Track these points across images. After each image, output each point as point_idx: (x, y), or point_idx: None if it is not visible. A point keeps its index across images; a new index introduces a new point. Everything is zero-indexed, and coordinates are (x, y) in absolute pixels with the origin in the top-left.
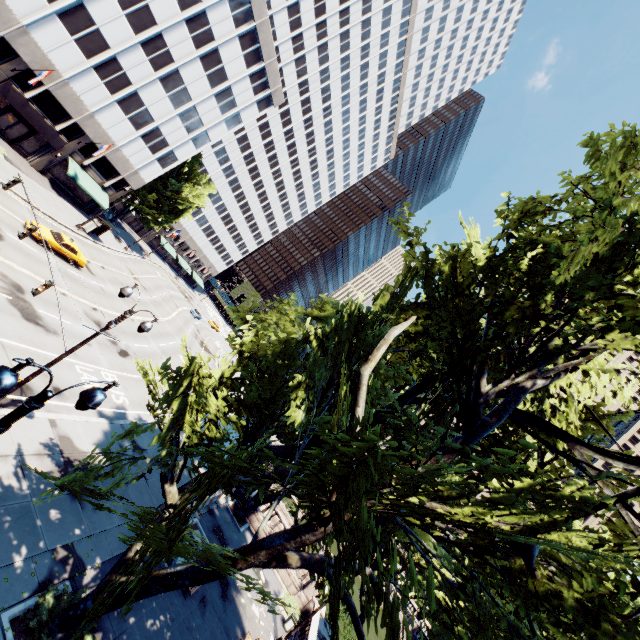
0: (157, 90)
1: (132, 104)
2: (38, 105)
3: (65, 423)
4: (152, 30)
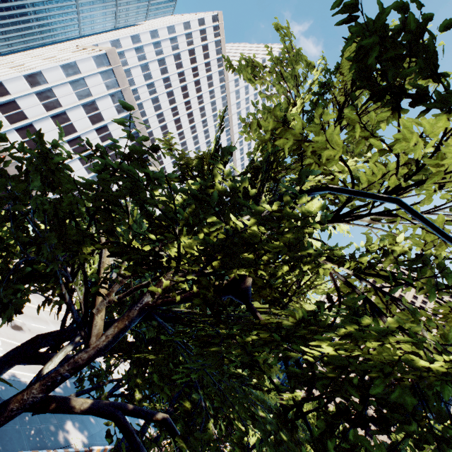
0: (77, 164)
1: None
2: None
3: None
4: (74, 135)
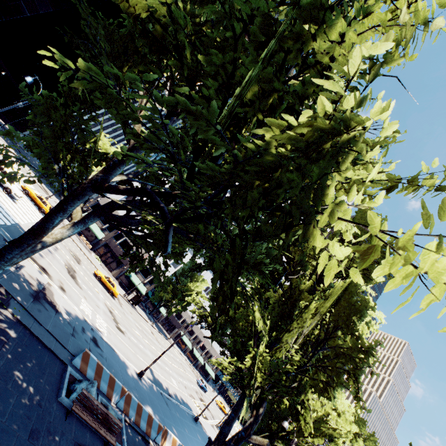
0: None
1: None
2: (121, 246)
3: (56, 291)
4: None
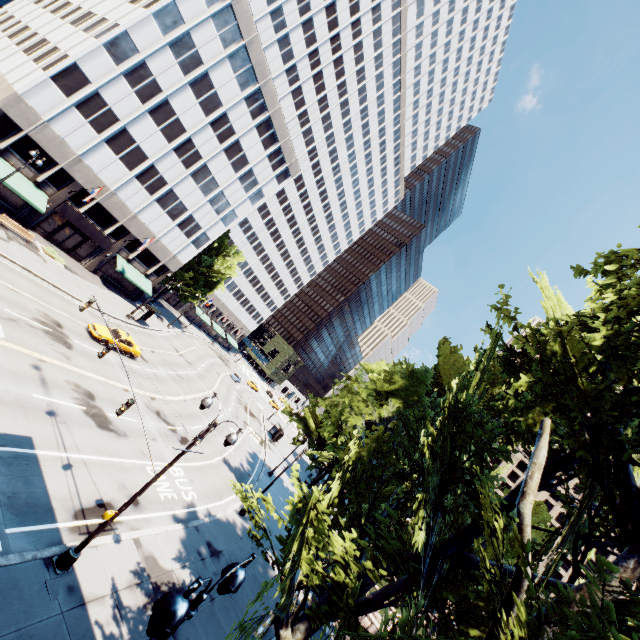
0: (189, 184)
1: (168, 200)
2: (90, 216)
3: (147, 539)
4: (182, 137)
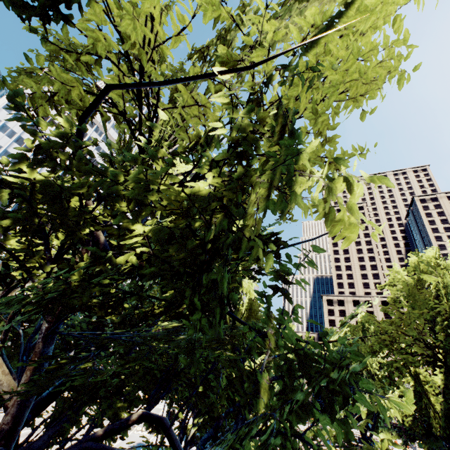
0: None
1: None
2: None
3: None
4: None
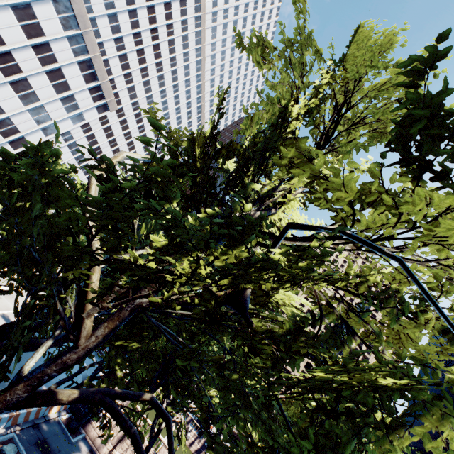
0: (7, 90)
1: None
2: None
3: None
4: (2, 48)
